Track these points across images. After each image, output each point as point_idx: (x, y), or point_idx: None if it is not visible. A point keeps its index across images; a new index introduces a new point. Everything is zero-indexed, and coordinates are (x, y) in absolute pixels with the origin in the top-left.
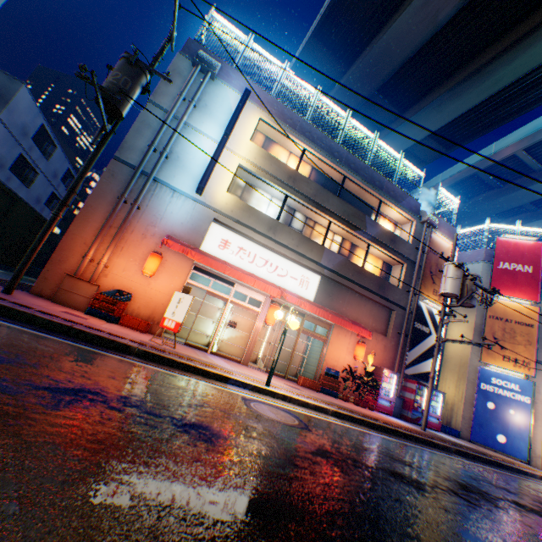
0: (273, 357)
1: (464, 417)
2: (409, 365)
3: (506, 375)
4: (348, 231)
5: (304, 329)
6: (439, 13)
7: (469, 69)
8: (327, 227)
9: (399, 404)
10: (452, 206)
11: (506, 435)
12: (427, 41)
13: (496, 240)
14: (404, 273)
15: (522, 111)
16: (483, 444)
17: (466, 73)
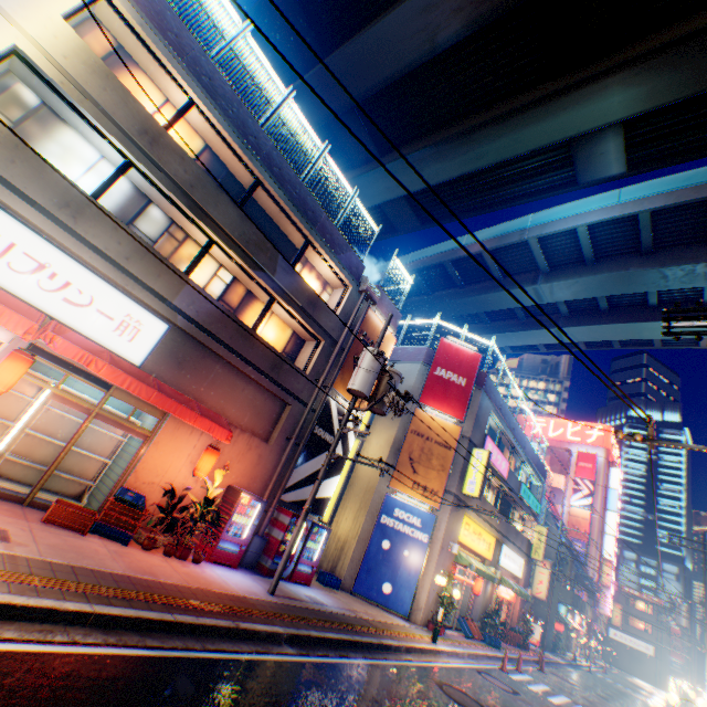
0: (32, 459)
1: (354, 559)
2: (293, 488)
3: (412, 506)
4: (244, 267)
5: (104, 413)
6: (439, 31)
7: (459, 128)
8: (206, 248)
9: (260, 547)
10: (405, 285)
11: (394, 583)
12: (421, 63)
13: (441, 341)
14: (319, 355)
15: (497, 206)
16: (367, 596)
17: (454, 131)
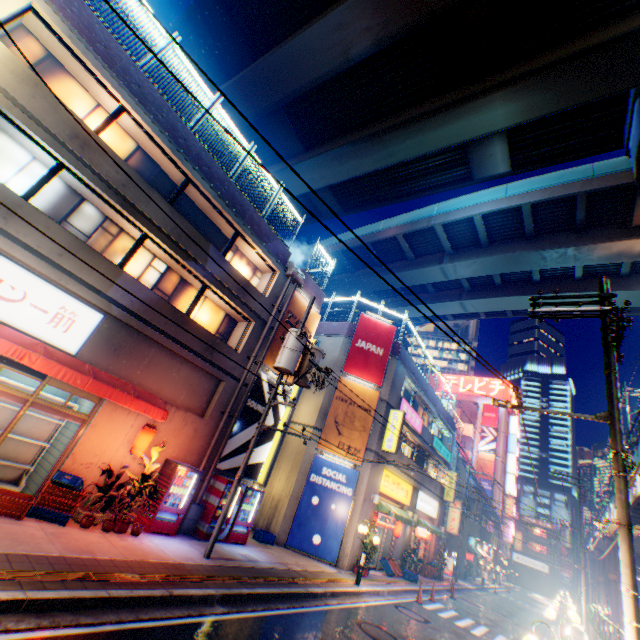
0: None
1: (287, 516)
2: (228, 456)
3: (338, 464)
4: (177, 258)
5: (40, 401)
6: (352, 46)
7: (372, 129)
8: (139, 241)
9: (197, 514)
10: (329, 268)
11: (323, 534)
12: (338, 73)
13: (361, 316)
14: (250, 334)
15: (408, 197)
16: (299, 548)
17: (369, 132)
